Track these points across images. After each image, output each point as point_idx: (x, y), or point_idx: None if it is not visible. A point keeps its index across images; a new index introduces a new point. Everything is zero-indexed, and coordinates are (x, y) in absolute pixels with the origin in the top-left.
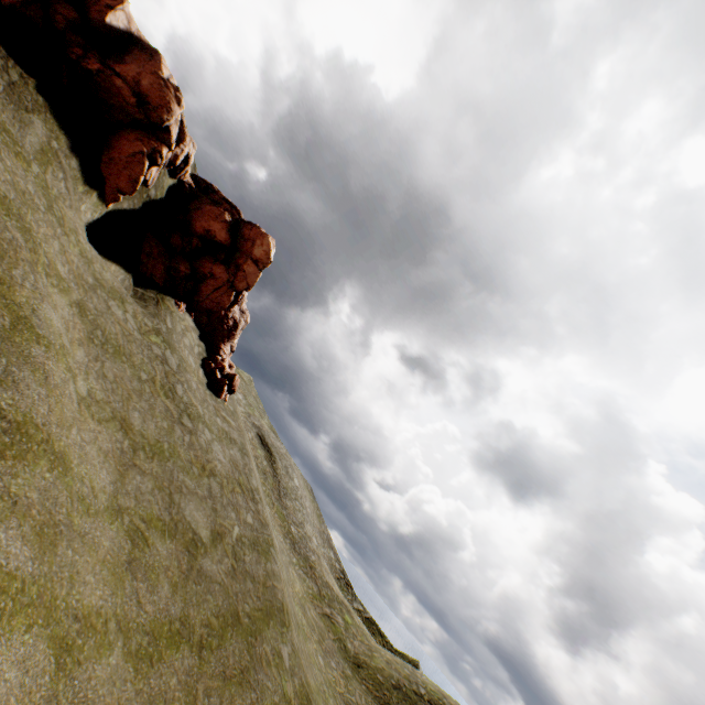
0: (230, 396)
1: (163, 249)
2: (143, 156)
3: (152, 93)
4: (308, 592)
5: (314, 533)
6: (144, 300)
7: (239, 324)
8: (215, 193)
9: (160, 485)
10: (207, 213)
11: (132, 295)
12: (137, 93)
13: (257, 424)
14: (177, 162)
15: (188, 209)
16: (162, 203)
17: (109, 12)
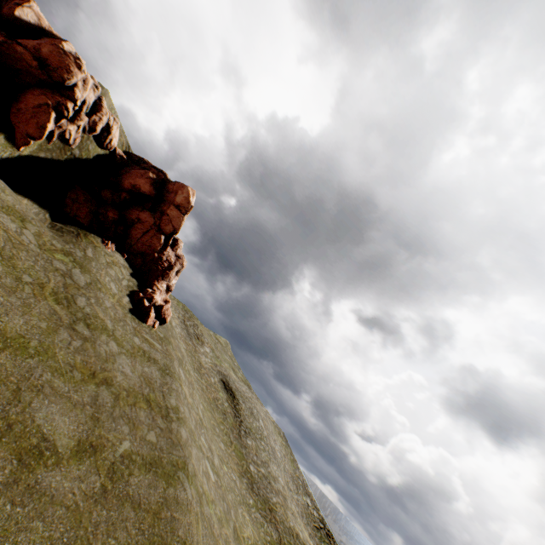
0: (164, 326)
1: (90, 197)
2: (49, 108)
3: (52, 58)
4: (266, 538)
5: (285, 477)
6: (63, 231)
7: (174, 266)
8: (146, 164)
9: (2, 377)
10: (134, 173)
11: (50, 227)
12: (38, 58)
13: (222, 372)
14: (97, 128)
15: (120, 174)
16: (89, 163)
17: (17, 8)
